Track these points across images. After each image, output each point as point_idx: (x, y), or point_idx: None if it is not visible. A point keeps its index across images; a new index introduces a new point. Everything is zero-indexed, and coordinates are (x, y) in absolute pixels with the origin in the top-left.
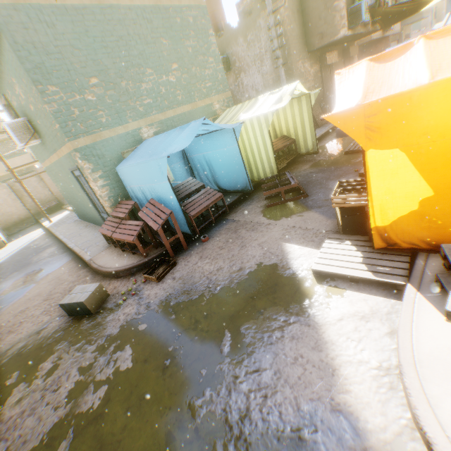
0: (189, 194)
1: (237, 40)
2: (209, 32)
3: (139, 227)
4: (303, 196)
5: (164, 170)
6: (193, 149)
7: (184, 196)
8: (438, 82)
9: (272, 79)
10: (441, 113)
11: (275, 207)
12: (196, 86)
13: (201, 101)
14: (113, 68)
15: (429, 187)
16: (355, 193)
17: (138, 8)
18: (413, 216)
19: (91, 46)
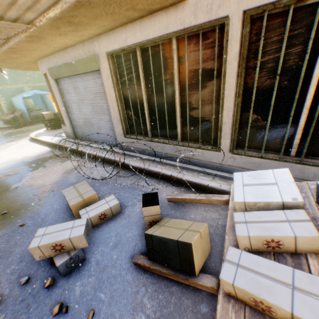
0: (35, 110)
1: None
2: None
3: (14, 116)
4: None
5: (23, 101)
6: (46, 98)
7: (33, 111)
8: None
9: None
10: None
11: None
12: None
13: None
14: None
15: None
16: None
17: None
18: None
19: None
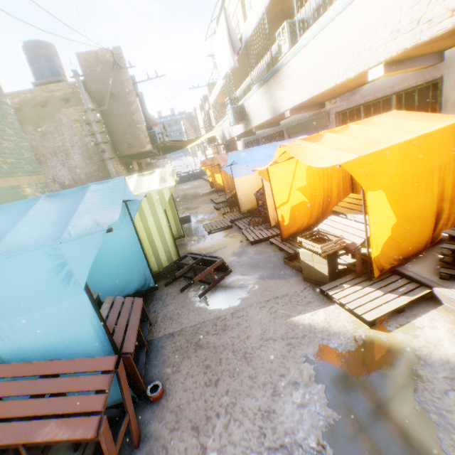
0: None
1: (24, 126)
2: (3, 97)
3: None
4: (229, 271)
5: (79, 266)
6: None
7: None
8: (394, 146)
9: (85, 173)
10: (396, 165)
11: (211, 293)
12: None
13: (3, 179)
14: None
15: (394, 215)
16: (315, 243)
17: None
18: (389, 241)
19: None
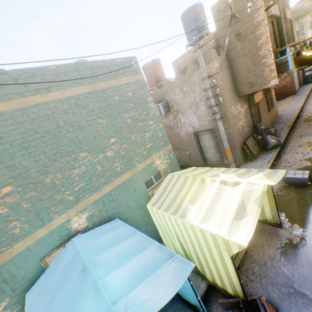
0: None
1: (174, 90)
2: (148, 98)
3: None
4: None
5: None
6: None
7: None
8: None
9: (207, 120)
10: None
11: None
12: (136, 151)
13: (142, 163)
14: (36, 165)
15: None
16: None
17: (71, 96)
18: None
19: (6, 151)
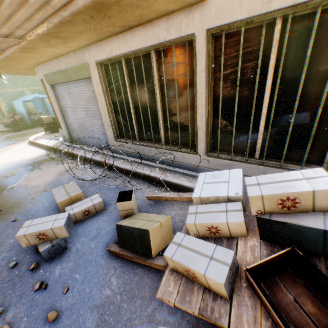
0: (35, 114)
1: None
2: None
3: (14, 119)
4: None
5: (23, 104)
6: (46, 102)
7: (33, 114)
8: None
9: None
10: None
11: None
12: None
13: None
14: None
15: None
16: None
17: None
18: None
19: None
